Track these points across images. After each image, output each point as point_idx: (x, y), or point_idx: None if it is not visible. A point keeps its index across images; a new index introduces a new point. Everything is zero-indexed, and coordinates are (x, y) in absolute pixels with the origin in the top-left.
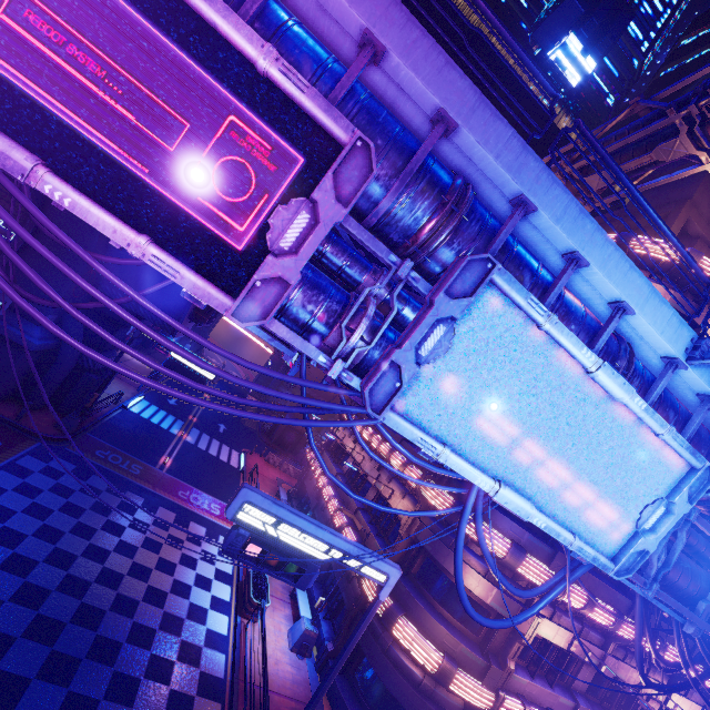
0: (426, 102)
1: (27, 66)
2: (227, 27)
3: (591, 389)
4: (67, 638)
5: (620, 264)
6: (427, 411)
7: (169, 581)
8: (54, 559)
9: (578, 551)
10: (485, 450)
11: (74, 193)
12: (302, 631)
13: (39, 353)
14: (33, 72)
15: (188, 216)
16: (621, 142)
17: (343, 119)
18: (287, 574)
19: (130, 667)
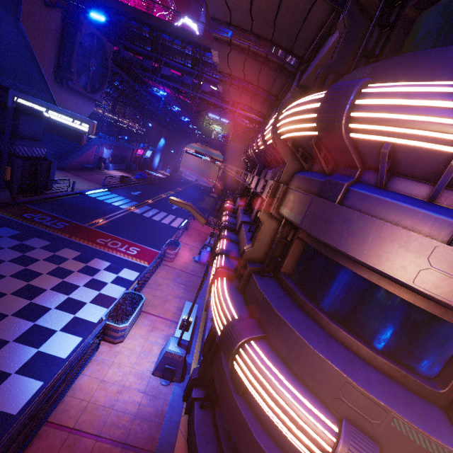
0: None
1: None
2: None
3: None
4: None
5: None
6: None
7: (20, 305)
8: None
9: None
10: None
11: None
12: (162, 354)
13: None
14: None
15: None
16: None
17: None
18: None
19: None
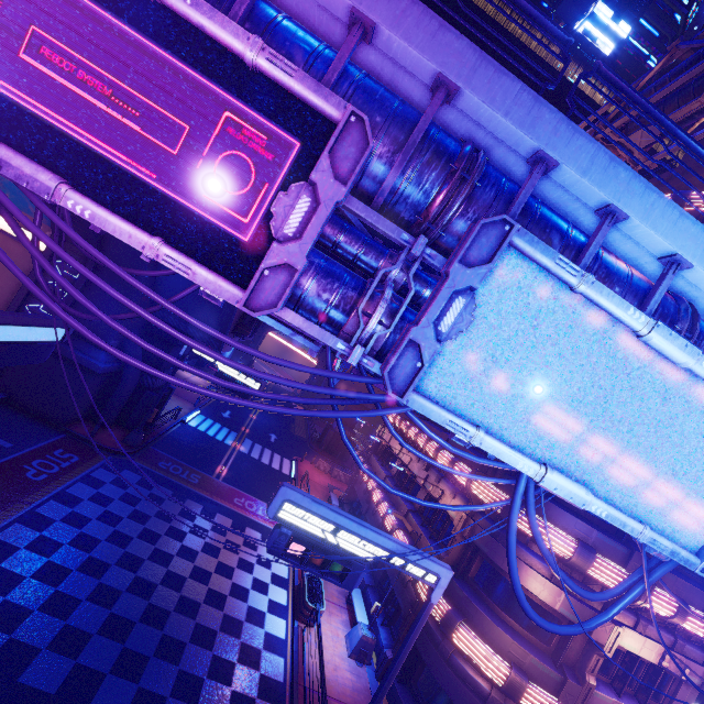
0: (423, 71)
1: (46, 96)
2: (214, 27)
3: (646, 356)
4: (136, 636)
5: (667, 212)
6: (454, 391)
7: (227, 585)
8: (124, 562)
9: (651, 544)
10: (525, 431)
11: (93, 205)
12: (359, 637)
13: (106, 375)
14: (52, 101)
15: (195, 215)
16: (662, 92)
17: (333, 96)
18: (333, 573)
19: (194, 666)
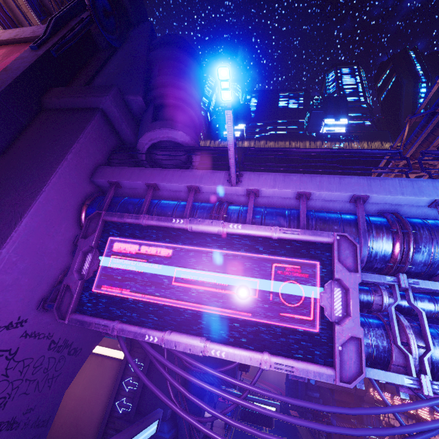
0: (343, 197)
1: (187, 297)
2: (254, 232)
3: None
4: None
5: None
6: None
7: None
8: None
9: None
10: None
11: (224, 347)
12: None
13: None
14: (190, 298)
15: (278, 327)
16: (422, 136)
17: (323, 233)
18: None
19: None
